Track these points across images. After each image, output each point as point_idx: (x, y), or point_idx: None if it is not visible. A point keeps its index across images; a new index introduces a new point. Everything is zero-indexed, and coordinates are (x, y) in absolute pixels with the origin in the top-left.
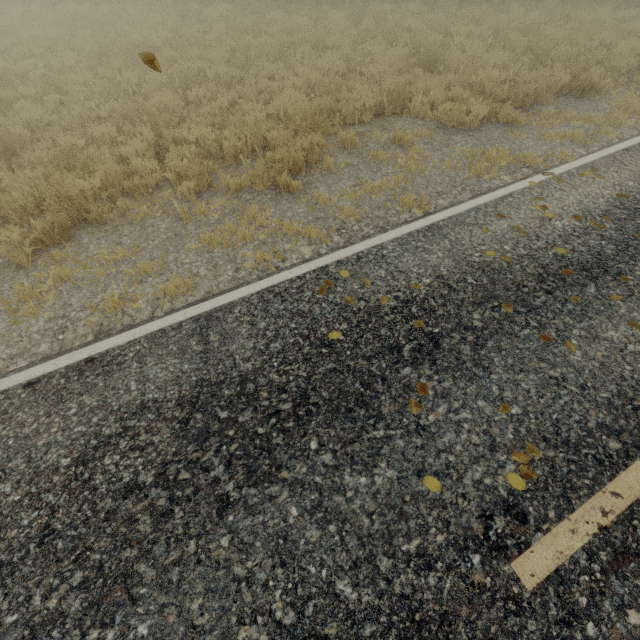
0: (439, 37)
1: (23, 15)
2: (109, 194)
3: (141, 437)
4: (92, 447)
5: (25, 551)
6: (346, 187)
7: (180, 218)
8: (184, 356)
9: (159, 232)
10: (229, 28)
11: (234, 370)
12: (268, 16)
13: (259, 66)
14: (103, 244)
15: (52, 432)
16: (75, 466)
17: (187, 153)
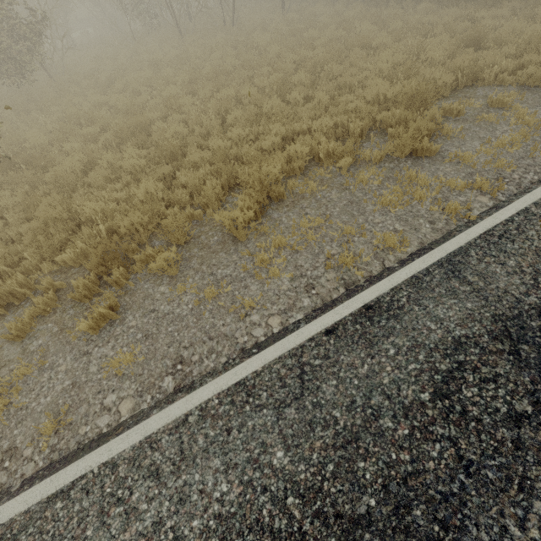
0: (467, 24)
1: (114, 67)
2: (276, 177)
3: (482, 370)
4: (440, 382)
5: (458, 482)
6: (475, 146)
7: (343, 189)
8: (458, 296)
9: (334, 201)
10: (282, 48)
11: (522, 304)
12: (305, 35)
13: (329, 69)
14: (292, 216)
15: (388, 371)
16: (438, 400)
17: (323, 138)
